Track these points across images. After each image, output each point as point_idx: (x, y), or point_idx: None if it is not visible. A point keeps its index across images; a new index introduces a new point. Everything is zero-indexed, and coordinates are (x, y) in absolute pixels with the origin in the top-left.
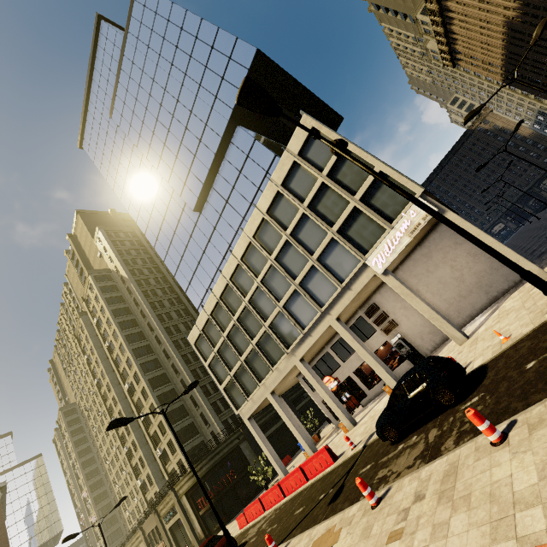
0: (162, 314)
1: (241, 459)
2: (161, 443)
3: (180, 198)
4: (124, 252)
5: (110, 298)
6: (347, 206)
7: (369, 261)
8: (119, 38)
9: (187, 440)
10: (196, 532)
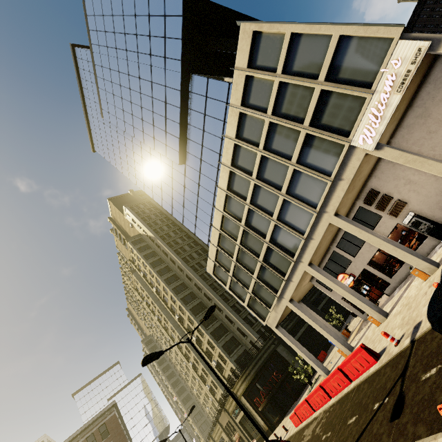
0: (186, 257)
1: (281, 360)
2: (214, 356)
3: (167, 159)
4: (146, 218)
5: (146, 255)
6: (313, 94)
7: (355, 141)
8: (89, 54)
9: (232, 351)
10: (260, 425)
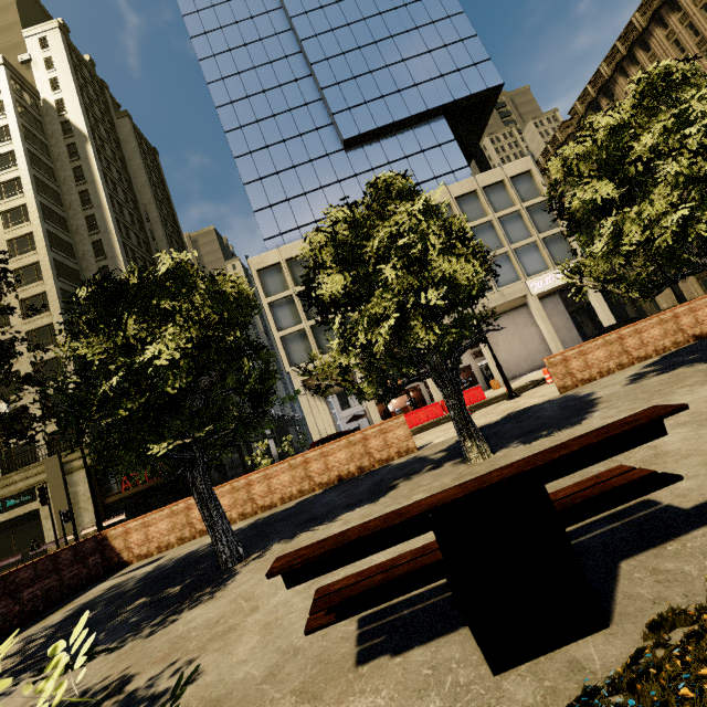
0: (120, 223)
1: None
2: (23, 395)
3: (321, 116)
4: (85, 96)
5: (29, 132)
6: (528, 238)
7: (529, 282)
8: None
9: None
10: (79, 529)
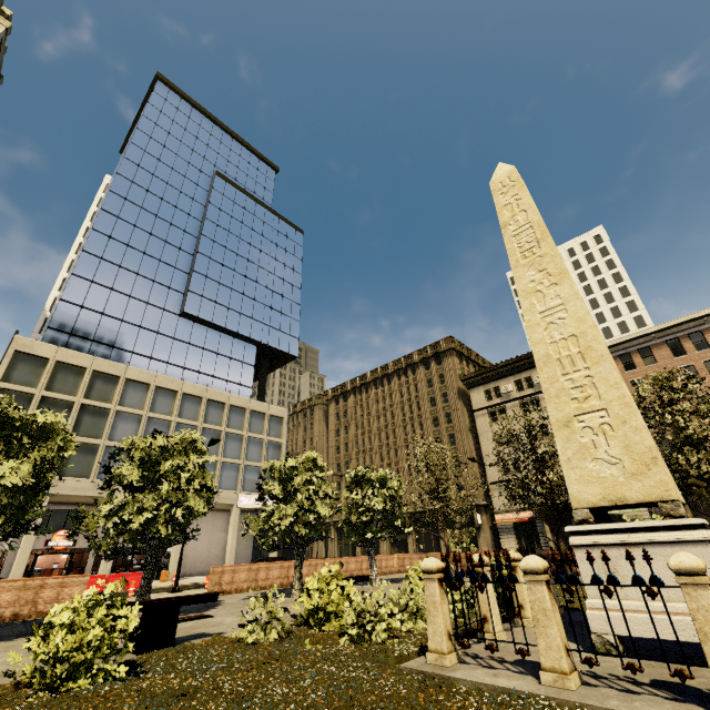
0: None
1: None
2: None
3: (180, 283)
4: None
5: None
6: (259, 462)
7: (241, 495)
8: (270, 196)
9: None
10: None
